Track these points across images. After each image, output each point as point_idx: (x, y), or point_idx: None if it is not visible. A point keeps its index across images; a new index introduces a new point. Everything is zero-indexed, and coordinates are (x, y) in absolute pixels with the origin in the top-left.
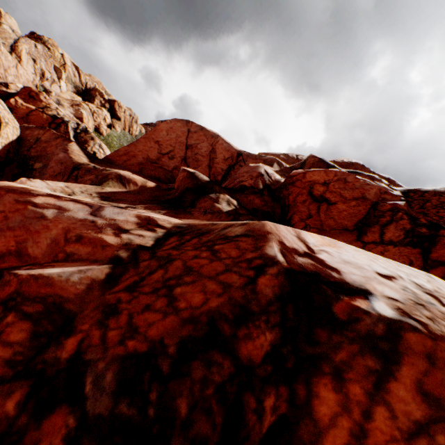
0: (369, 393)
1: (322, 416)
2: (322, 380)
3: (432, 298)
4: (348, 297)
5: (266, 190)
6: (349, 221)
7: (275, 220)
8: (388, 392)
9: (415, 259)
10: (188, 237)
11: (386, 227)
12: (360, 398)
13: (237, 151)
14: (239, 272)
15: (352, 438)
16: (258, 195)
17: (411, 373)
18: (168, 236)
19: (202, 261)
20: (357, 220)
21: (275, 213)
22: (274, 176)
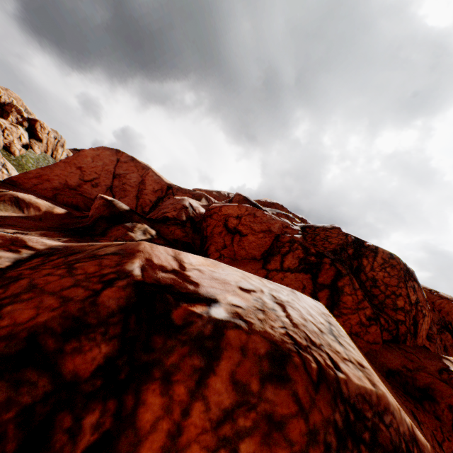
0: (192, 391)
1: (145, 423)
2: (152, 386)
3: (278, 306)
4: (189, 304)
5: (190, 222)
6: (258, 251)
7: (196, 251)
8: (207, 387)
9: (307, 283)
10: (55, 257)
11: (286, 256)
12: (183, 397)
13: (167, 184)
14: (87, 286)
15: (168, 439)
16: (180, 226)
17: (228, 366)
18: (34, 257)
19: (52, 277)
20: (264, 250)
21: (196, 244)
22: (199, 209)
